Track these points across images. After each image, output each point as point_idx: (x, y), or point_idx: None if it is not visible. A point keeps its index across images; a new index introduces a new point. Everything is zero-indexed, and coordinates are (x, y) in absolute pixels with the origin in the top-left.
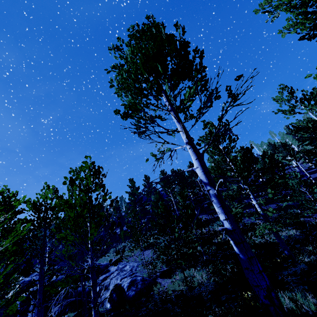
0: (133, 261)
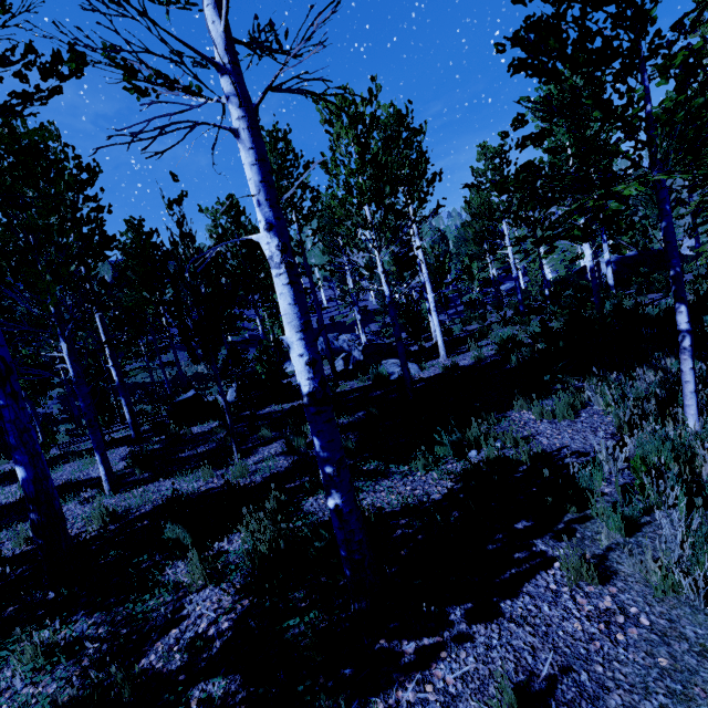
0: None
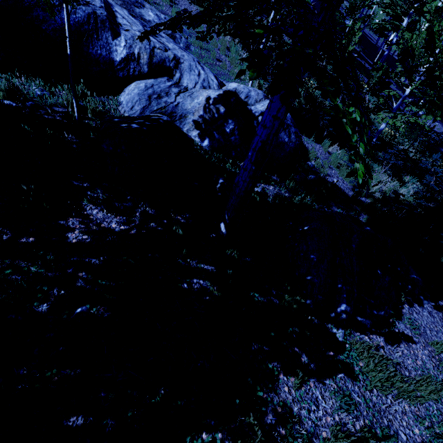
0: (148, 1)
